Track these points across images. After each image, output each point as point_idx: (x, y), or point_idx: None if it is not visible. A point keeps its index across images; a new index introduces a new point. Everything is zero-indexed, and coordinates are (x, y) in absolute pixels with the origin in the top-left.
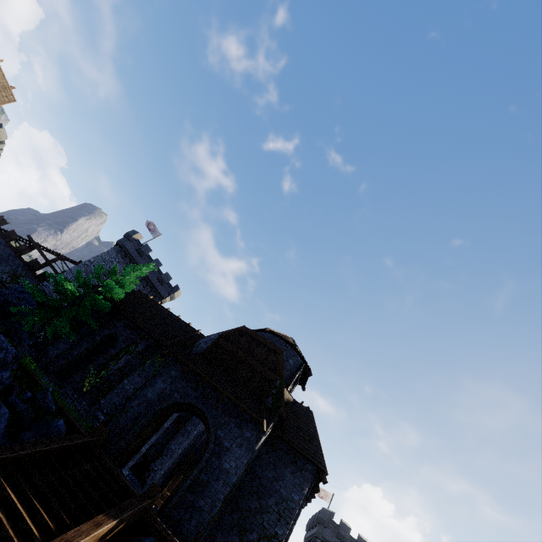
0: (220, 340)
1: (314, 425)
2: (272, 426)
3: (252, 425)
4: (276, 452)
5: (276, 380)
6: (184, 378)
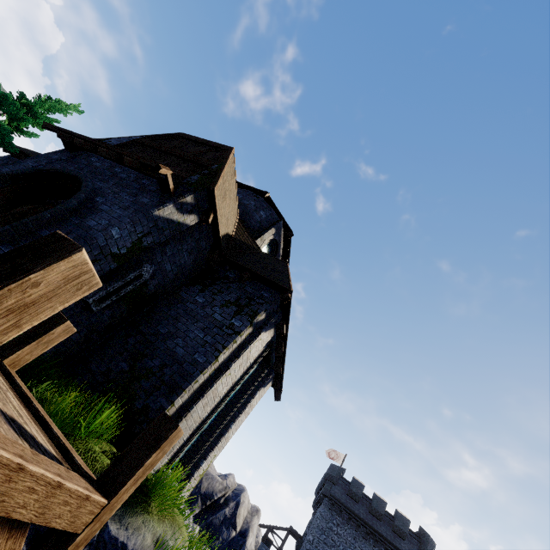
0: (141, 140)
1: (286, 268)
2: (196, 210)
3: (156, 194)
4: (217, 279)
5: (212, 165)
6: (69, 162)
